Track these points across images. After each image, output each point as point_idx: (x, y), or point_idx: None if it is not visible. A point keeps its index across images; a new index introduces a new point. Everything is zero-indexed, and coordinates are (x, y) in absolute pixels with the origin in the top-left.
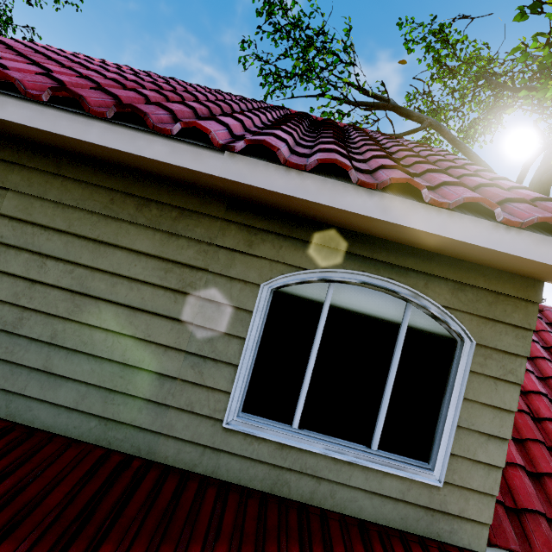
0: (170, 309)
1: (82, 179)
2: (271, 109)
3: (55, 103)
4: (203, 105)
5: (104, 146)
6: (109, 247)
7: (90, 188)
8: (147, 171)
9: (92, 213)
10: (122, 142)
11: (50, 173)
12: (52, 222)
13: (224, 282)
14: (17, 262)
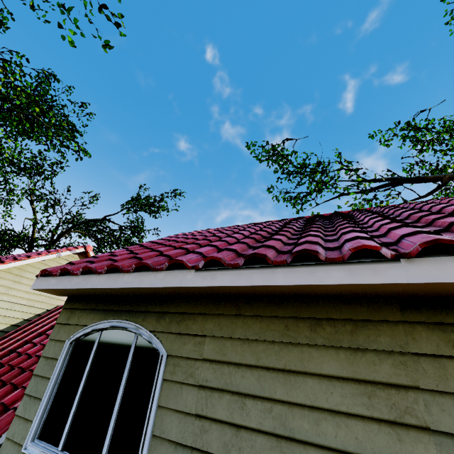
0: (397, 452)
1: (258, 314)
2: (343, 216)
3: (242, 264)
4: (314, 231)
5: (290, 284)
6: (298, 375)
7: (265, 320)
8: (313, 294)
9: (273, 342)
10: (303, 278)
11: (233, 315)
12: (242, 358)
13: (450, 402)
14: (221, 405)
